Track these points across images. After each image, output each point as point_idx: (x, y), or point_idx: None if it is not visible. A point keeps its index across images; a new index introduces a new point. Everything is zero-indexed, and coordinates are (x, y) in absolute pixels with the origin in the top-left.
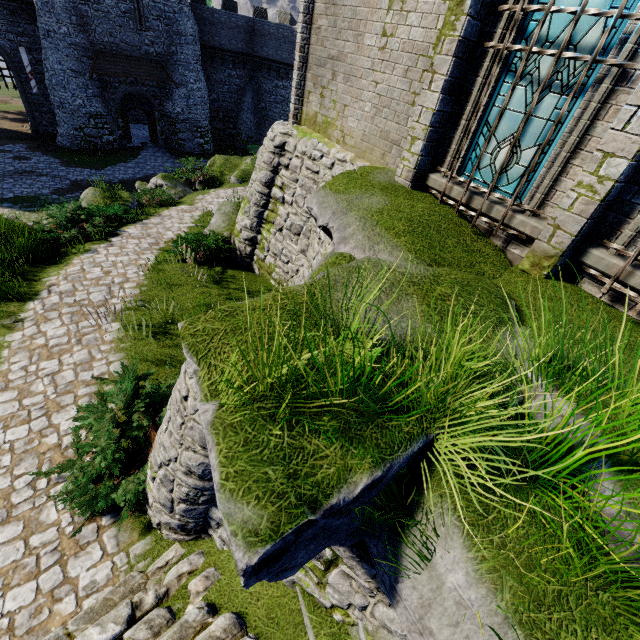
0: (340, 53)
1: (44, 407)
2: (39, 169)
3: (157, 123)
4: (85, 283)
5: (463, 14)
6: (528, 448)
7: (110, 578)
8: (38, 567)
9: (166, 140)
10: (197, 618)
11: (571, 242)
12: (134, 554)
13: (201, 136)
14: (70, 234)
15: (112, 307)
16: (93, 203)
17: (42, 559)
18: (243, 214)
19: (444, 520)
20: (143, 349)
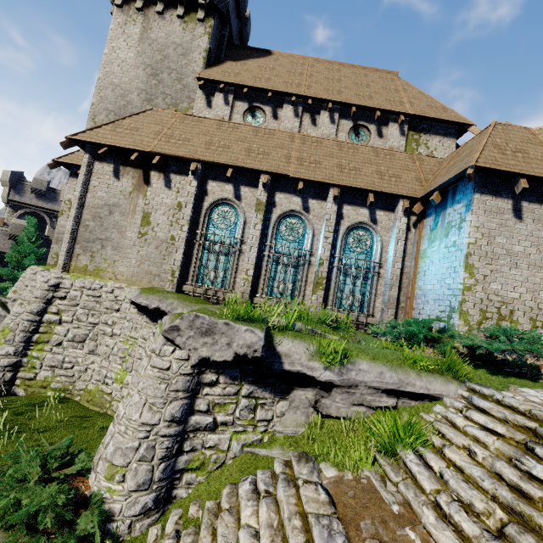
0: (108, 237)
1: None
2: None
3: None
4: None
5: (186, 231)
6: (281, 328)
7: None
8: None
9: None
10: (212, 503)
11: (249, 296)
12: None
13: None
14: None
15: None
16: None
17: None
18: (2, 343)
19: (281, 338)
20: None
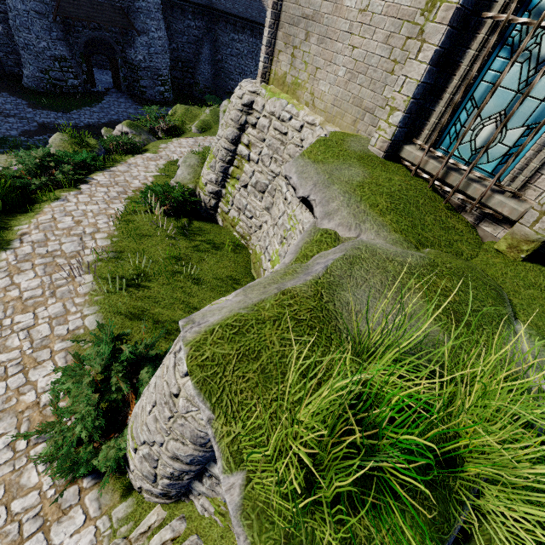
0: (316, 12)
1: (20, 363)
2: (6, 110)
3: (120, 69)
4: (57, 233)
5: None
6: None
7: (94, 544)
8: (21, 535)
9: (128, 86)
10: None
11: None
12: (116, 518)
13: (161, 84)
14: (40, 181)
15: (84, 258)
16: (61, 148)
17: (24, 526)
18: (209, 168)
19: None
20: (116, 302)
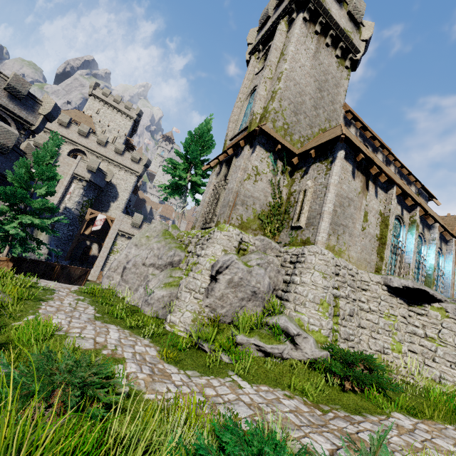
0: (346, 225)
1: None
2: None
3: None
4: None
5: (391, 234)
6: None
7: None
8: None
9: None
10: None
11: None
12: None
13: None
14: None
15: None
16: None
17: None
18: (327, 317)
19: None
20: None
